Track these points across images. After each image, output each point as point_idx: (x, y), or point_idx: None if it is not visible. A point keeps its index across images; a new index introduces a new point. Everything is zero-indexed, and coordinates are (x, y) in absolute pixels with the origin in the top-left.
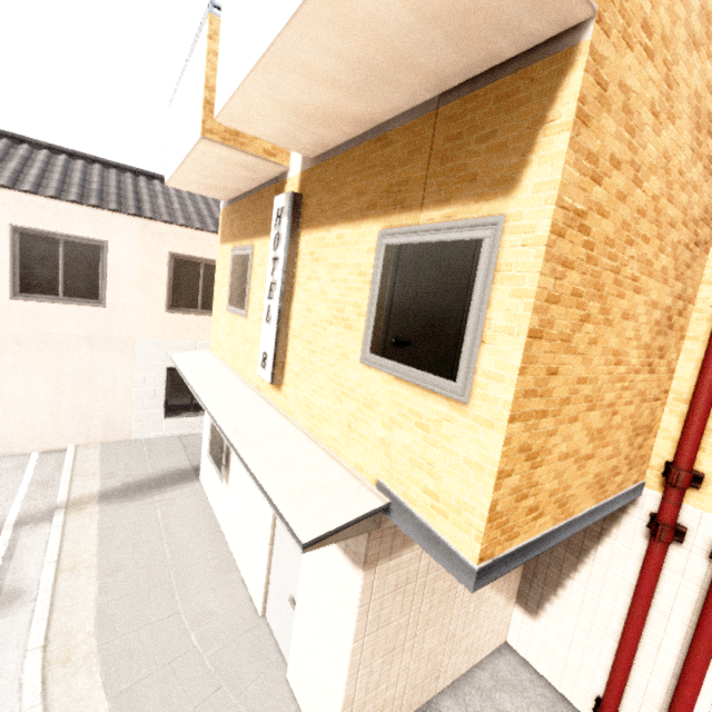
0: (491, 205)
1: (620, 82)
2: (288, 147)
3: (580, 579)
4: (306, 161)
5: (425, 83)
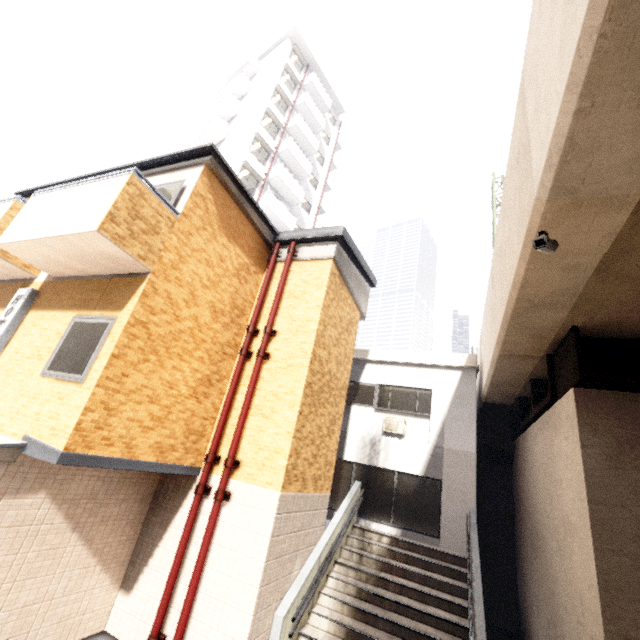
0: (115, 313)
1: (165, 290)
2: (40, 268)
3: (163, 544)
4: (50, 277)
5: (107, 269)
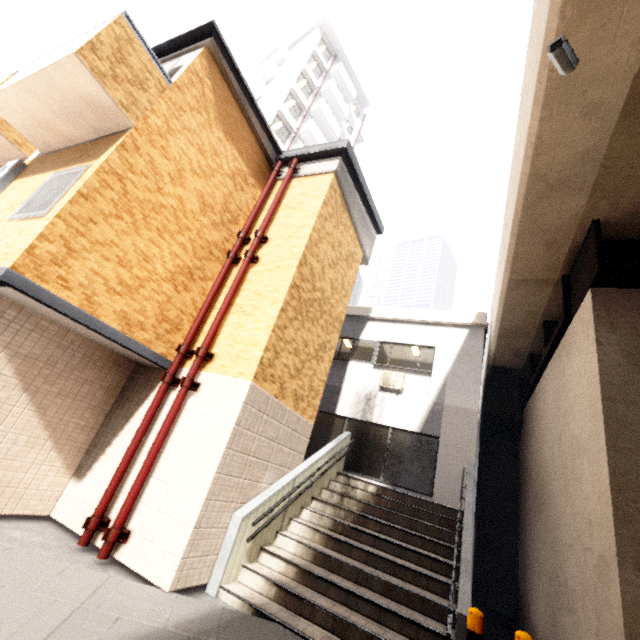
0: (91, 162)
1: (148, 154)
2: (29, 139)
3: (123, 433)
4: (40, 155)
5: (91, 130)
